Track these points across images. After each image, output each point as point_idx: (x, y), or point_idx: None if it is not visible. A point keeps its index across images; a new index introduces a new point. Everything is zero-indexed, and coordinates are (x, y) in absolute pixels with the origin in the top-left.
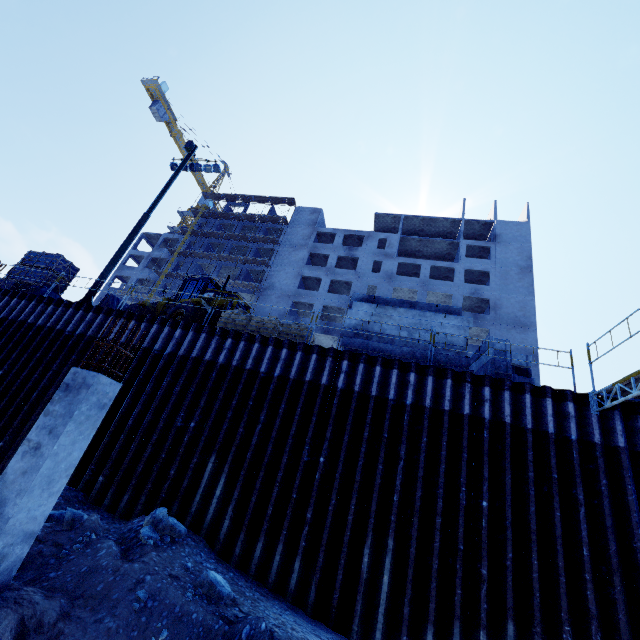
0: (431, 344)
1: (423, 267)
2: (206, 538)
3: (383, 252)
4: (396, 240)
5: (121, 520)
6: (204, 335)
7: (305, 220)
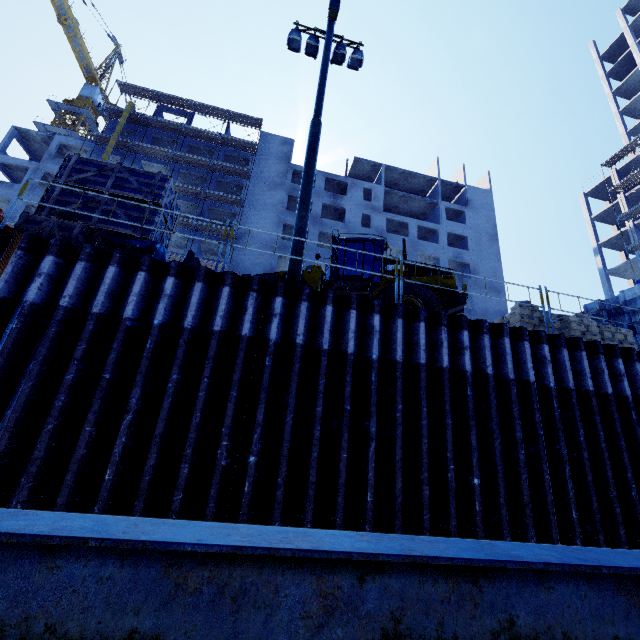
0: None
1: (411, 226)
2: None
3: (370, 205)
4: (381, 193)
5: None
6: (585, 354)
7: (276, 152)
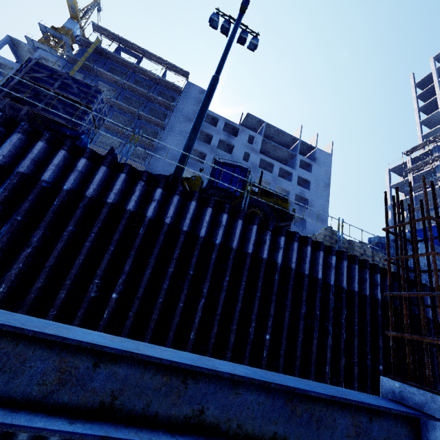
0: None
1: (275, 166)
2: None
3: (251, 147)
4: (260, 140)
5: None
6: (357, 267)
7: (195, 97)
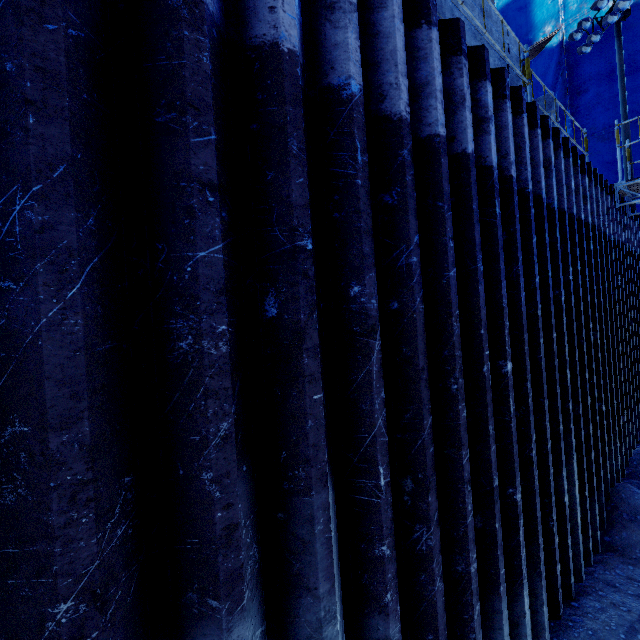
0: None
1: None
2: None
3: None
4: None
5: None
6: None
7: None
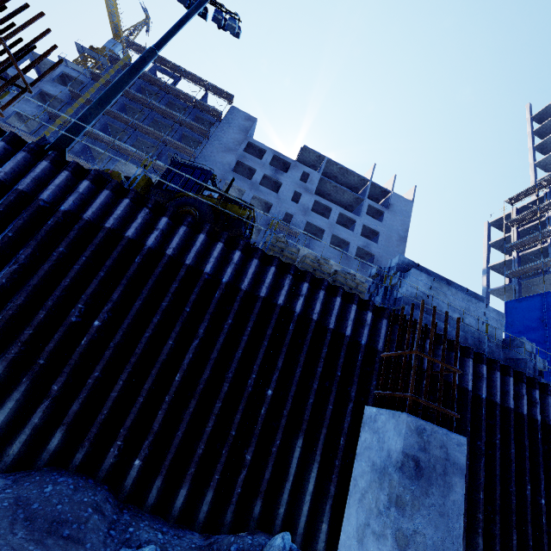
0: (478, 332)
1: (333, 211)
2: (300, 547)
3: (304, 185)
4: (317, 178)
5: (183, 531)
6: (273, 269)
7: (239, 124)
